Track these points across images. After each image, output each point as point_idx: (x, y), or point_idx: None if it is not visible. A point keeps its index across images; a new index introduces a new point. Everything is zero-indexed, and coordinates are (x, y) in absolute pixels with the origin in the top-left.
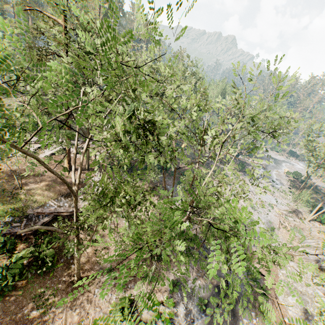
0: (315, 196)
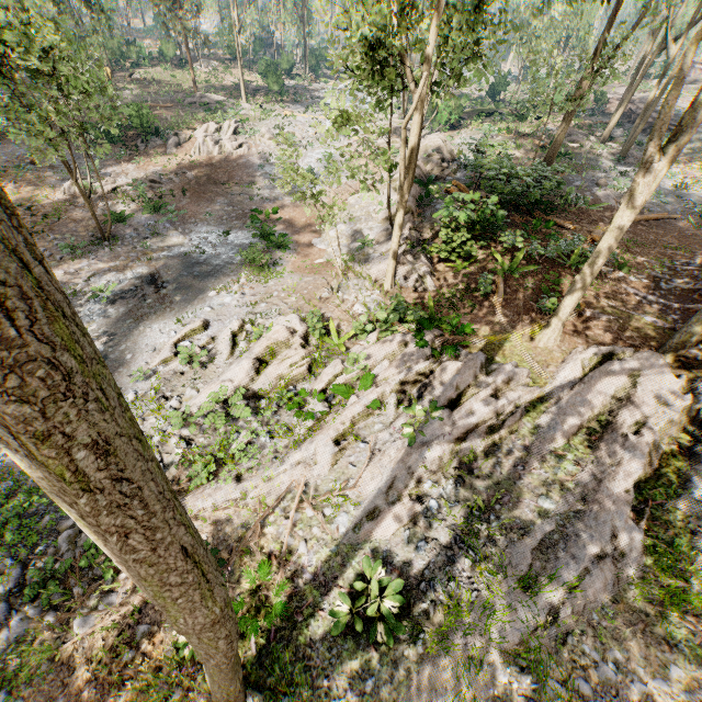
0: None
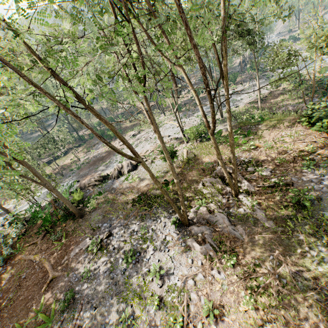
0: (289, 102)
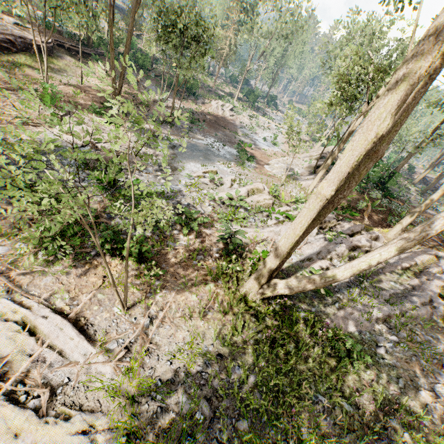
0: None
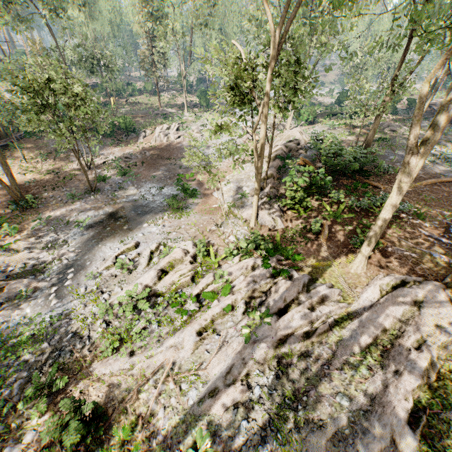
0: None
